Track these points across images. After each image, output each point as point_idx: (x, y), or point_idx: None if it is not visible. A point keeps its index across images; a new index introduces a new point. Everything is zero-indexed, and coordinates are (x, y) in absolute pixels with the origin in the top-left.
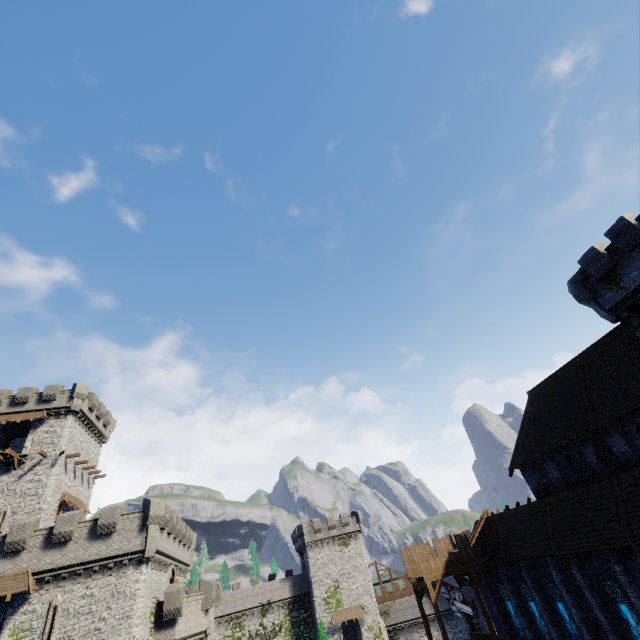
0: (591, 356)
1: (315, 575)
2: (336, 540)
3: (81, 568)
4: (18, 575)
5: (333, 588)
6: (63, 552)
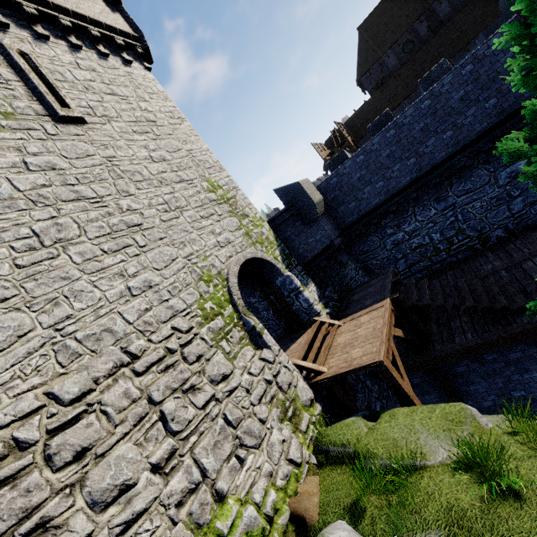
0: None
1: None
2: None
3: (27, 3)
4: None
5: None
6: None
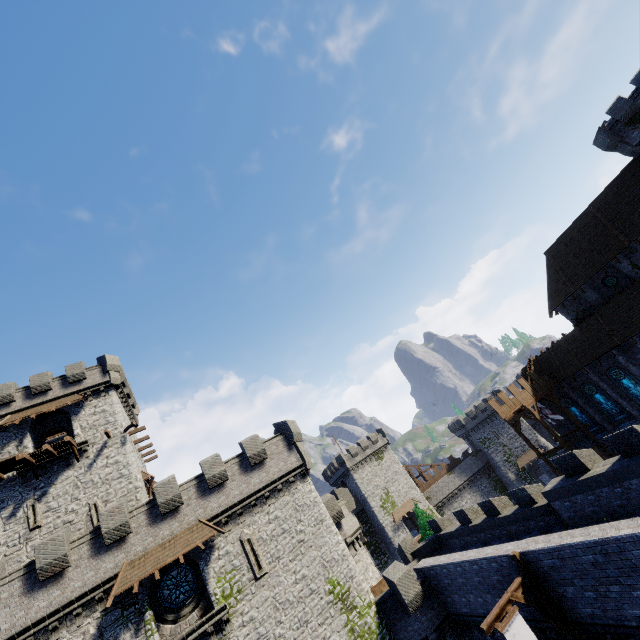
0: (604, 199)
1: (366, 491)
2: (372, 457)
3: (253, 499)
4: (192, 528)
5: (385, 495)
6: (225, 493)
